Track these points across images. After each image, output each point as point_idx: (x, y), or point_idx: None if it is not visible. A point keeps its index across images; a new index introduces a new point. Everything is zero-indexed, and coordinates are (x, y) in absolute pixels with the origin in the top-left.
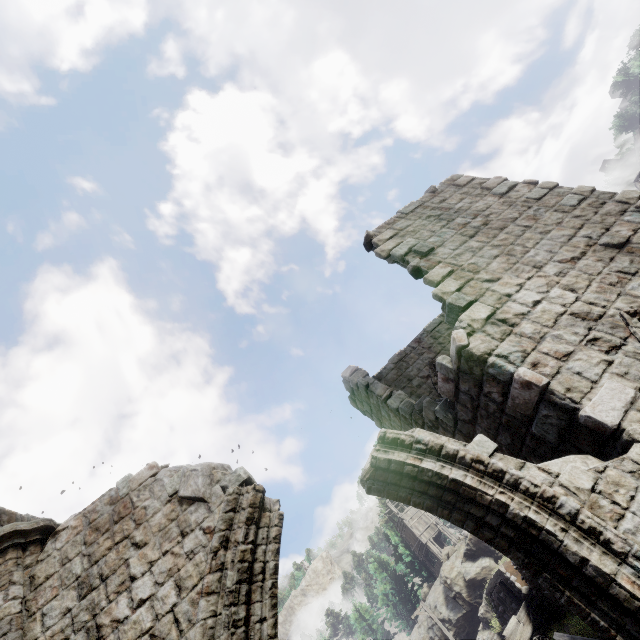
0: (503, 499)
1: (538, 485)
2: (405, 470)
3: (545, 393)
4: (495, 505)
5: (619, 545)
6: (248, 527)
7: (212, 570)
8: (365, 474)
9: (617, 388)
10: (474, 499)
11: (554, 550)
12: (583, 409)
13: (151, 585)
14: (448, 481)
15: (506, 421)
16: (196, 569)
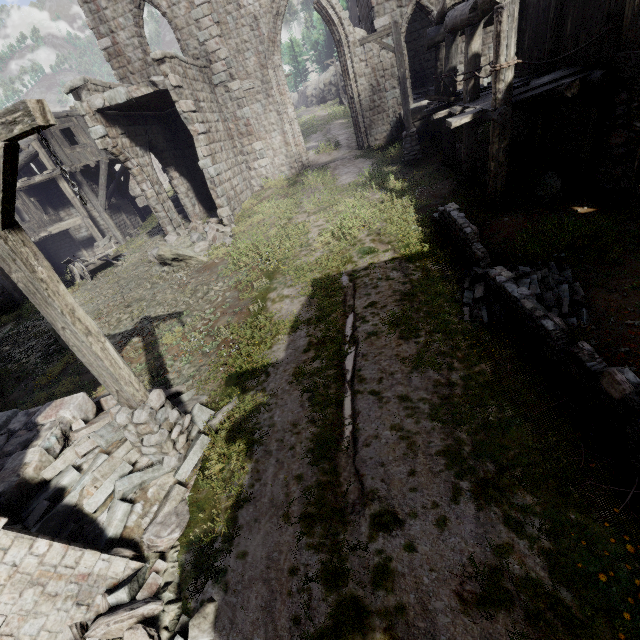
0: (339, 31)
1: (347, 32)
2: (324, 9)
3: (373, 9)
4: (338, 31)
5: (351, 51)
6: (280, 0)
7: (270, 8)
8: (315, 2)
9: (386, 20)
10: (335, 27)
11: (342, 46)
12: (375, 20)
13: (252, 1)
14: (332, 19)
15: (368, 6)
16: (265, 4)
